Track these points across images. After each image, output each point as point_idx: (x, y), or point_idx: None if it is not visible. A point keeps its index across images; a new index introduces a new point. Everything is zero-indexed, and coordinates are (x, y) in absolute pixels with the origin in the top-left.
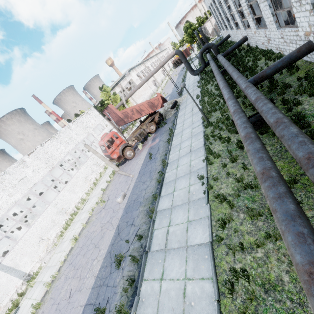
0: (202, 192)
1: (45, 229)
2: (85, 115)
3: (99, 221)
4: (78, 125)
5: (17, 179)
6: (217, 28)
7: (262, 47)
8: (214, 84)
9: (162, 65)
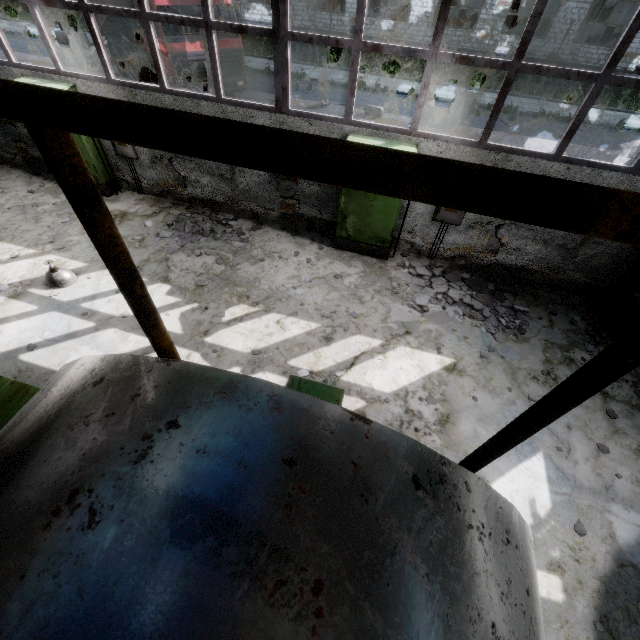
0: None
1: None
2: None
3: None
4: None
5: None
6: None
7: None
8: None
9: None
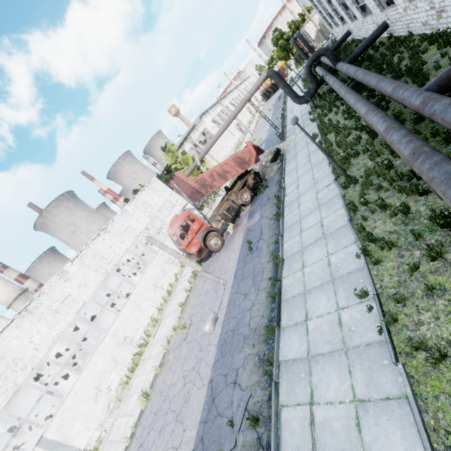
0: (372, 328)
1: (104, 374)
2: (145, 191)
3: (180, 364)
4: (137, 207)
5: (58, 301)
6: (323, 28)
7: (422, 32)
8: (341, 111)
9: (249, 99)
